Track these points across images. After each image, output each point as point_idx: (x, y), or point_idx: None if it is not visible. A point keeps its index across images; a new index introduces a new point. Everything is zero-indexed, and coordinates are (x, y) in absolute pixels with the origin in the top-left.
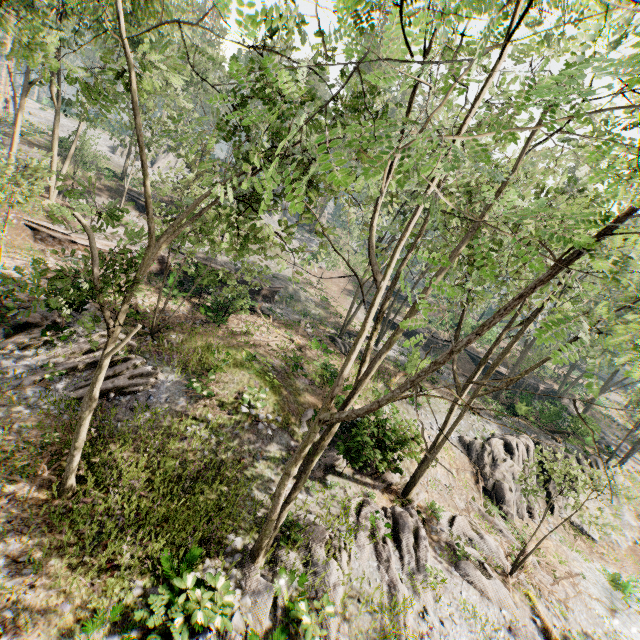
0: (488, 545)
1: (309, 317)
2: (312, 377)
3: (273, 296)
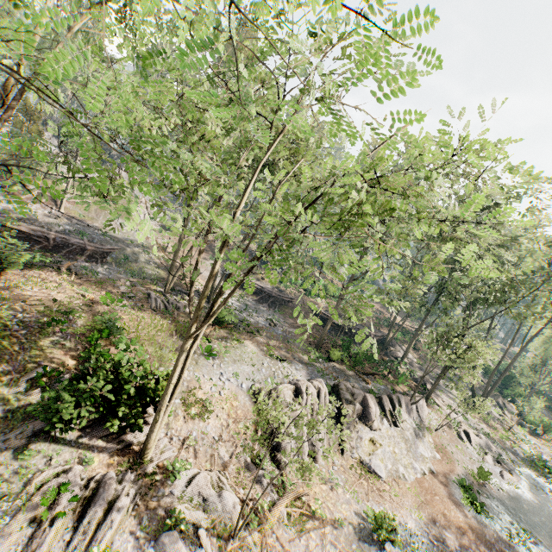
0: (224, 504)
1: (141, 277)
2: (81, 332)
3: (103, 257)
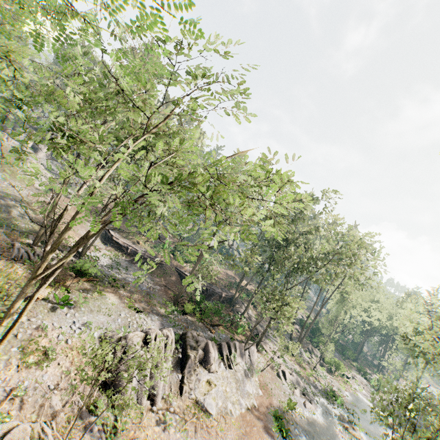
0: None
1: (10, 228)
2: None
3: None
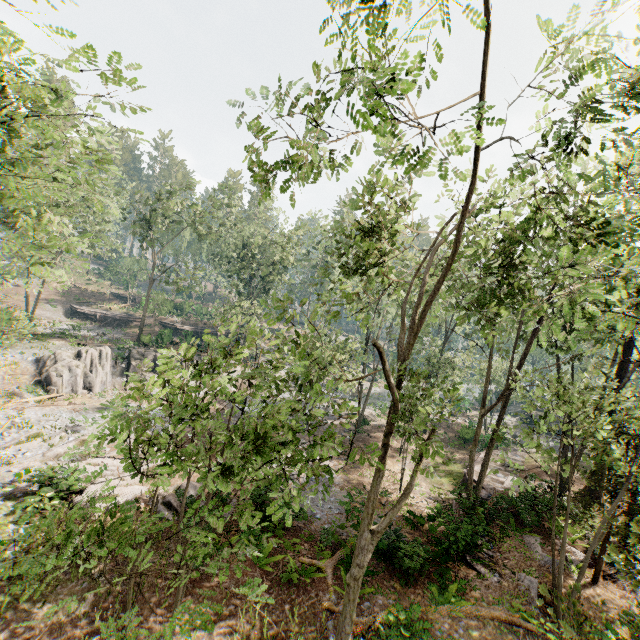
0: None
1: None
2: None
3: None
